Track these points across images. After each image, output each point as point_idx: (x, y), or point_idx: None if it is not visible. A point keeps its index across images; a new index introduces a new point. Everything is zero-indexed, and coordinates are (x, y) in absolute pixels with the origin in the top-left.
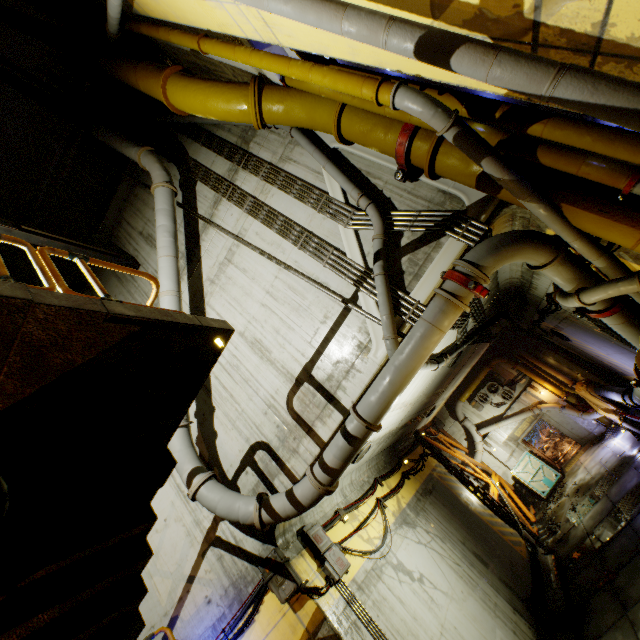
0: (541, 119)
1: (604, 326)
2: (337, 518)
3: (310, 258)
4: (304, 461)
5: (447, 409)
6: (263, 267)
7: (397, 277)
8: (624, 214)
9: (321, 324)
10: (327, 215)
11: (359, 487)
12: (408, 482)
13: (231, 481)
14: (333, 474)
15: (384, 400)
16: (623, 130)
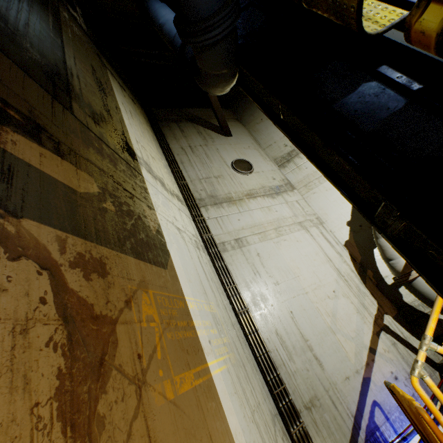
0: None
1: None
2: None
3: None
4: None
5: None
6: None
7: None
8: None
9: None
10: None
11: None
12: None
13: (390, 286)
14: None
15: None
16: None
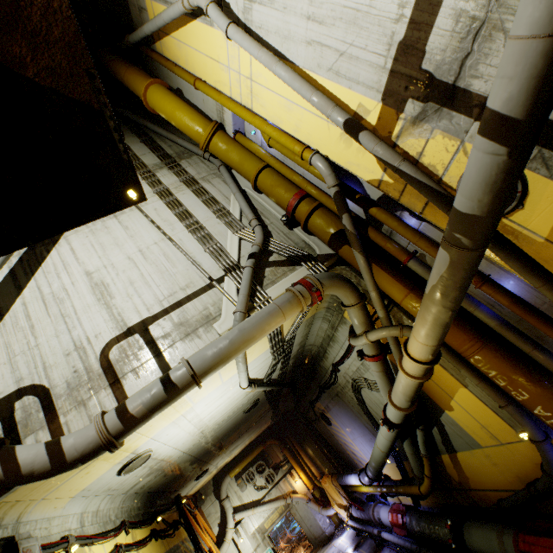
0: (377, 206)
1: (361, 398)
2: (63, 544)
3: (195, 242)
4: (88, 416)
5: (214, 483)
6: (147, 232)
7: (259, 278)
8: (401, 278)
9: (180, 290)
10: (223, 221)
11: (102, 522)
12: (155, 542)
13: None
14: (129, 423)
15: (219, 356)
16: (411, 226)
